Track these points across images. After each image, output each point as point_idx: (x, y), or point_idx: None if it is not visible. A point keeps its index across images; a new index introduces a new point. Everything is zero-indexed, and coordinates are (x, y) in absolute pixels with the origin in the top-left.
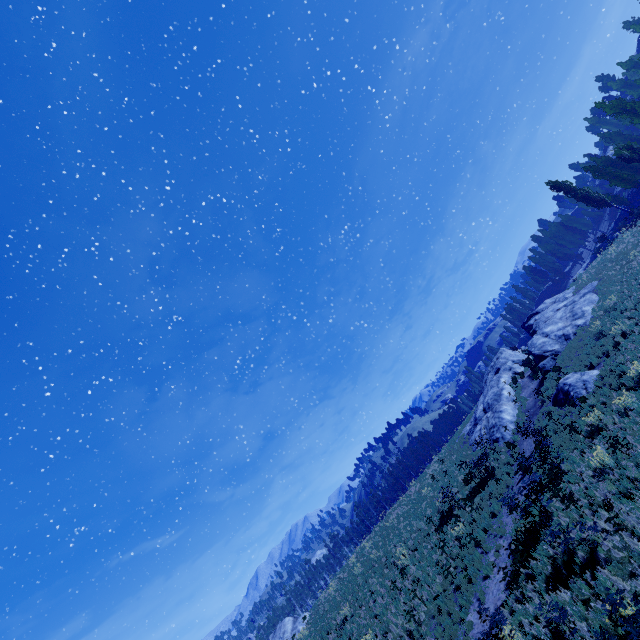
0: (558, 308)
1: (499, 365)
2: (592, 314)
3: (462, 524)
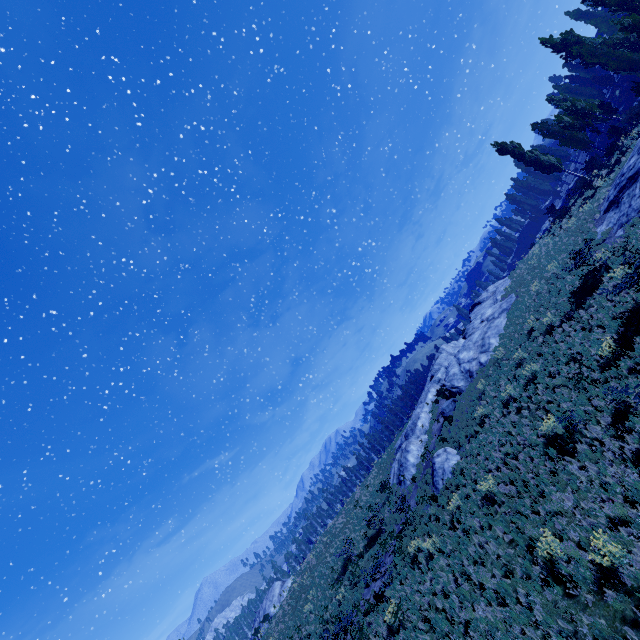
0: (483, 319)
1: (433, 372)
2: (490, 356)
3: (344, 590)
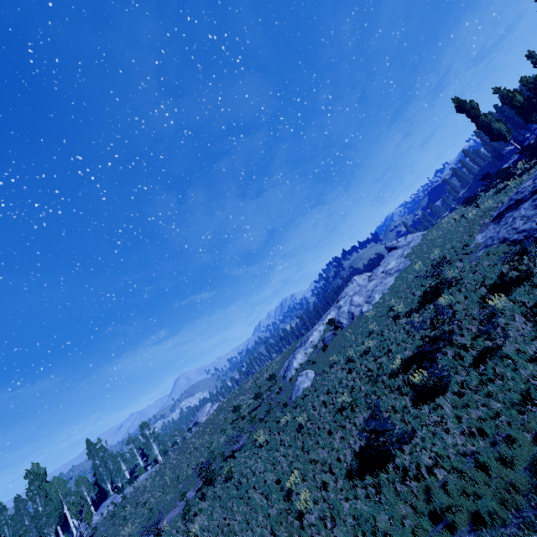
0: (384, 270)
1: (339, 298)
2: (368, 310)
3: (225, 436)
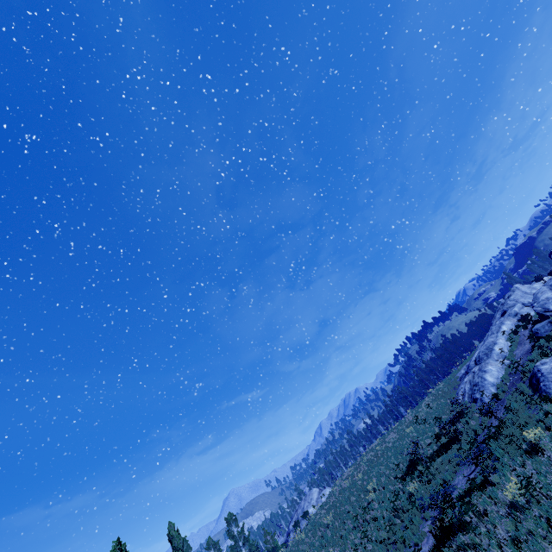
0: None
1: (506, 308)
2: None
3: (416, 484)
